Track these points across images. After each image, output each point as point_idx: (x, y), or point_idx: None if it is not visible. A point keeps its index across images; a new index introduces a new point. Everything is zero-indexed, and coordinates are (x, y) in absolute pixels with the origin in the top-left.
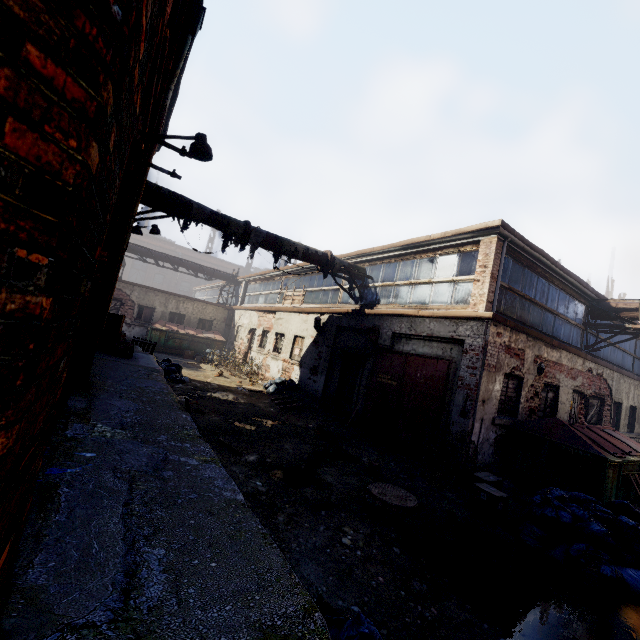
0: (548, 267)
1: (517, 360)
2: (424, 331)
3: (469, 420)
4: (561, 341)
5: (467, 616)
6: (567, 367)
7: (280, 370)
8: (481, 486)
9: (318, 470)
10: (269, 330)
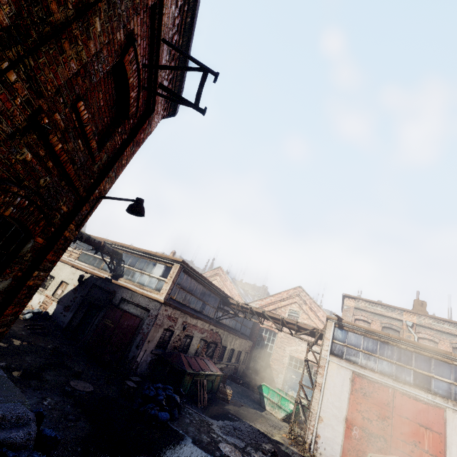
0: (203, 280)
1: (173, 322)
2: (136, 301)
3: (138, 350)
4: (203, 314)
5: (86, 425)
6: (200, 327)
7: (41, 302)
8: (128, 382)
9: (44, 372)
10: None
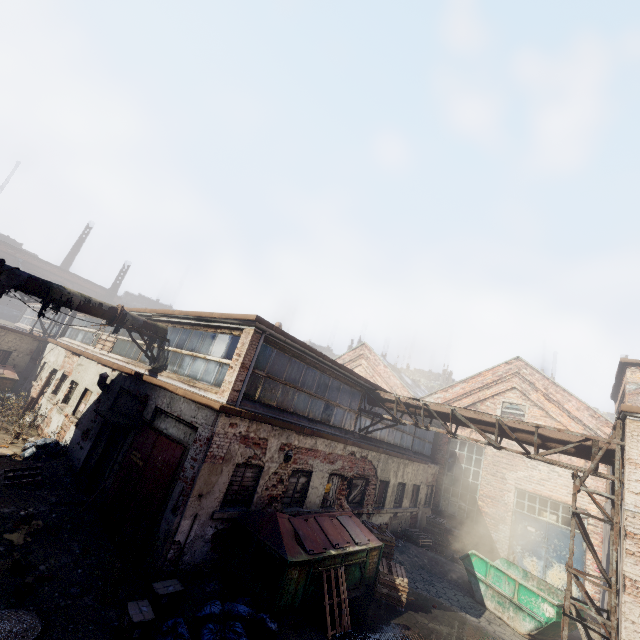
0: (317, 359)
1: (257, 449)
2: (176, 411)
3: (176, 518)
4: (330, 425)
5: None
6: (324, 452)
7: (59, 427)
8: (133, 606)
9: None
10: (68, 375)
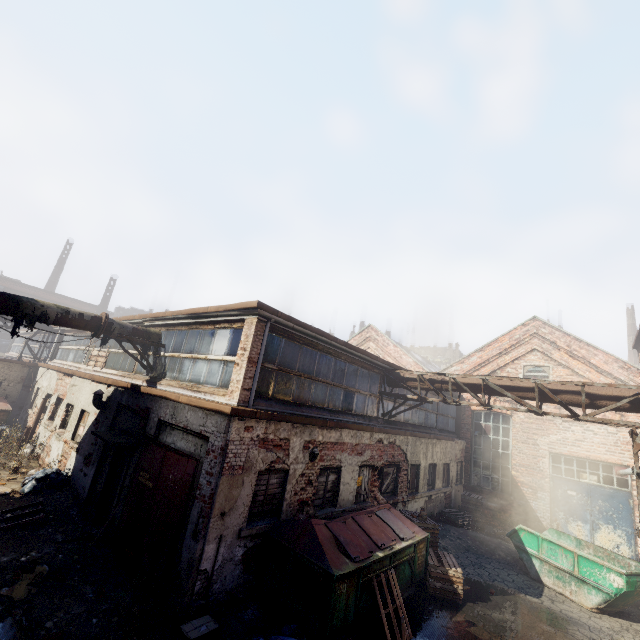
0: (329, 344)
1: (279, 452)
2: (182, 421)
3: (198, 544)
4: (352, 414)
5: None
6: (351, 444)
7: (59, 455)
8: None
9: None
10: (63, 398)
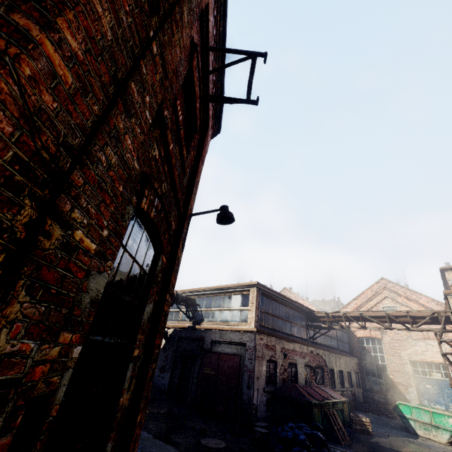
0: (282, 299)
1: (272, 351)
2: (227, 339)
3: (251, 390)
4: (296, 336)
5: None
6: (299, 352)
7: None
8: (257, 428)
9: (171, 436)
10: None
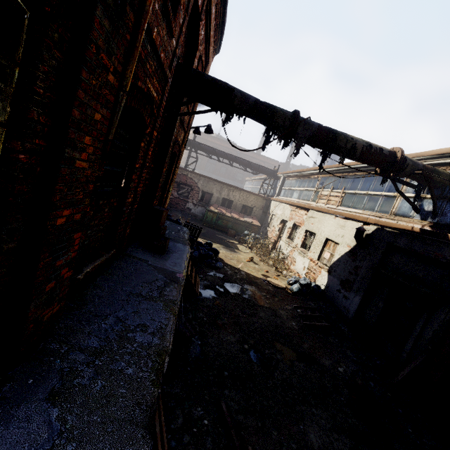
0: None
1: None
2: None
3: None
4: None
5: None
6: None
7: (305, 268)
8: None
9: None
10: (299, 225)
